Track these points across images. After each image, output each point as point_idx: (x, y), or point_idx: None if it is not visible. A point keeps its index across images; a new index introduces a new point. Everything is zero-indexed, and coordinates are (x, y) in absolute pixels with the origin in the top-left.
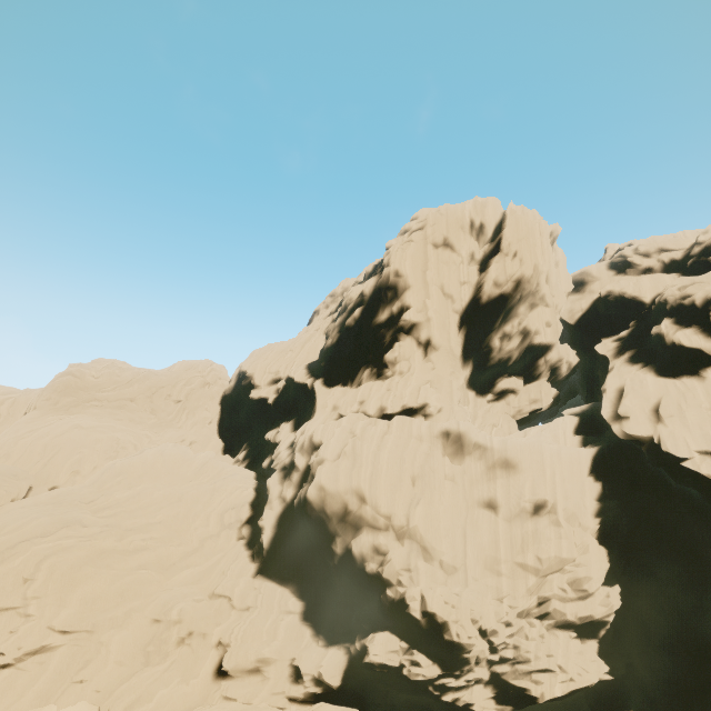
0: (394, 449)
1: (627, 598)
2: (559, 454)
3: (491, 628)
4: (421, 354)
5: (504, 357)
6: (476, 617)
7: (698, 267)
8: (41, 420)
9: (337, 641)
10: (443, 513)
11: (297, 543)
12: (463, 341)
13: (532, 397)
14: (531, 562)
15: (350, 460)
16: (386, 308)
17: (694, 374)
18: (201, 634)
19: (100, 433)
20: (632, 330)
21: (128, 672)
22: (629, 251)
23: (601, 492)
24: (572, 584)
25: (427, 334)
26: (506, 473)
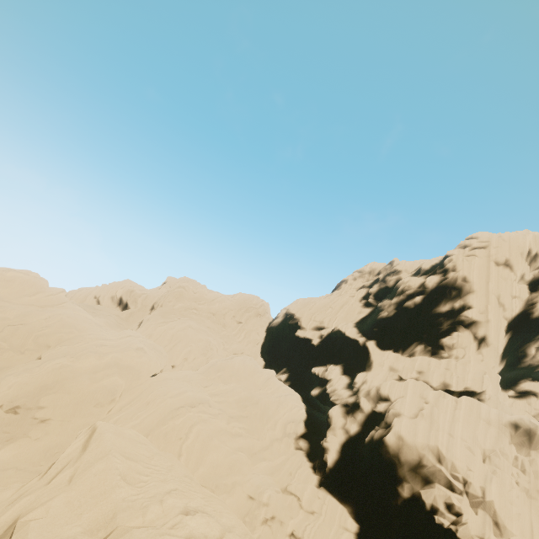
0: (466, 424)
1: None
2: None
3: None
4: (475, 347)
5: (535, 363)
6: None
7: None
8: (167, 315)
9: None
10: (515, 497)
11: (358, 472)
12: (506, 343)
13: None
14: None
15: (427, 422)
16: (447, 302)
17: None
18: (279, 521)
19: (202, 335)
20: None
21: None
22: None
23: None
24: None
25: (484, 332)
26: None
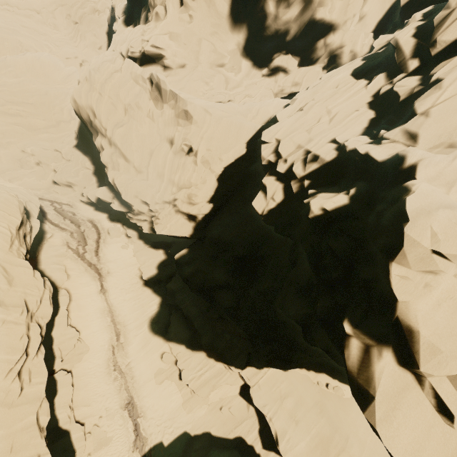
0: (117, 85)
1: (217, 212)
2: (220, 120)
3: (148, 201)
4: (176, 2)
5: (281, 28)
6: (135, 193)
7: None
8: None
9: (102, 186)
10: (135, 137)
11: (87, 135)
12: None
13: (296, 80)
14: (177, 179)
15: (89, 85)
16: None
17: (371, 79)
18: (46, 164)
19: (5, 34)
20: None
21: (12, 168)
22: None
23: (243, 156)
24: (188, 196)
25: None
26: (183, 124)
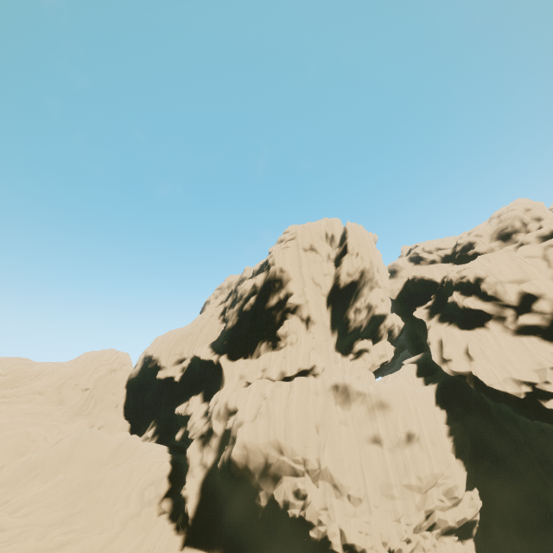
0: (299, 404)
1: (483, 497)
2: (415, 392)
3: (397, 547)
4: (304, 328)
5: (358, 325)
6: (385, 539)
7: (462, 258)
8: None
9: None
10: (345, 453)
11: (221, 506)
12: (330, 316)
13: (380, 353)
14: (414, 482)
15: (265, 419)
16: (275, 295)
17: (482, 326)
18: None
19: (10, 430)
20: (434, 300)
21: None
22: (419, 250)
23: (447, 417)
24: (446, 494)
25: (307, 313)
26: (382, 412)
